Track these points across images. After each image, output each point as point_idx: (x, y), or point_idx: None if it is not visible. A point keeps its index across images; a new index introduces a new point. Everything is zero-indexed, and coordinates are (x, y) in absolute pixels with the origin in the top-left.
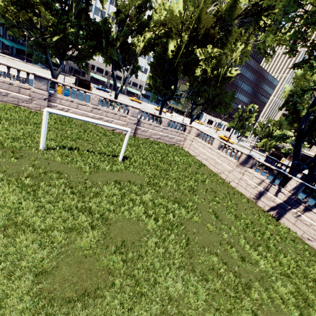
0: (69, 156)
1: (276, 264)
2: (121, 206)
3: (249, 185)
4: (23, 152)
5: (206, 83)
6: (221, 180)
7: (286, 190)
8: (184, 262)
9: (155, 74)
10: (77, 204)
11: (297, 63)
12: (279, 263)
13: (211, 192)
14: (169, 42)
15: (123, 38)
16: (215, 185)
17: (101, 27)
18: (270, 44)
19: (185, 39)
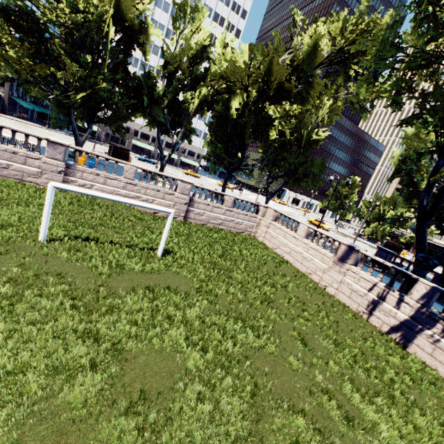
0: (82, 250)
1: (409, 429)
2: (150, 328)
3: (355, 291)
4: (13, 245)
5: (285, 149)
6: (312, 284)
7: (411, 299)
8: (247, 429)
9: (215, 138)
10: (76, 325)
11: (405, 119)
12: (414, 427)
13: (296, 303)
14: (232, 98)
15: (172, 94)
16: (302, 292)
17: (143, 83)
18: (366, 97)
19: (253, 94)
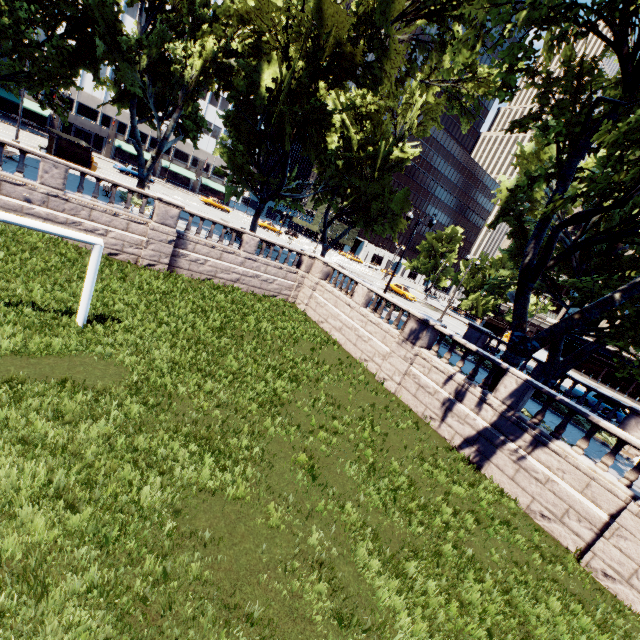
0: None
1: (450, 612)
2: None
3: (423, 387)
4: None
5: (354, 171)
6: (365, 376)
7: (496, 398)
8: None
9: (237, 138)
10: None
11: (519, 120)
12: (461, 605)
13: (327, 406)
14: (264, 67)
15: (154, 46)
16: (345, 388)
17: (93, 11)
18: (471, 89)
19: (298, 64)
